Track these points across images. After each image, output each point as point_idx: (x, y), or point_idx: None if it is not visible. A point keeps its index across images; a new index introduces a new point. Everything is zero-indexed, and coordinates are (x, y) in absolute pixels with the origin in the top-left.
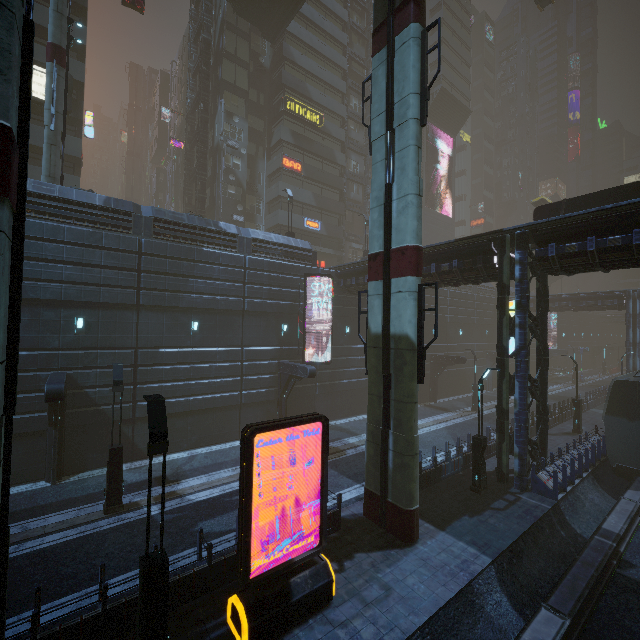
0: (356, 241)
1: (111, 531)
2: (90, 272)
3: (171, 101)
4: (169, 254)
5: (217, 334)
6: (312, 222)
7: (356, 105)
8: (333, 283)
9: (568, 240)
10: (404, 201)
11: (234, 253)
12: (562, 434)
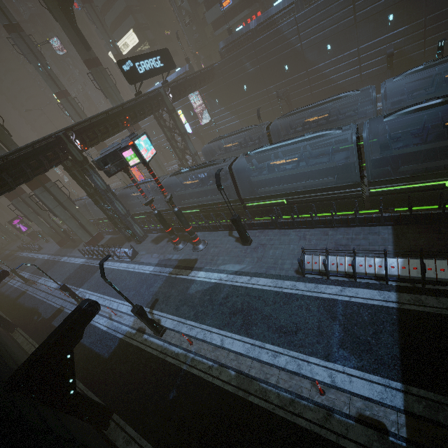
0: None
1: None
2: (147, 120)
3: None
4: None
5: None
6: (225, 2)
7: None
8: None
9: None
10: None
11: None
12: None
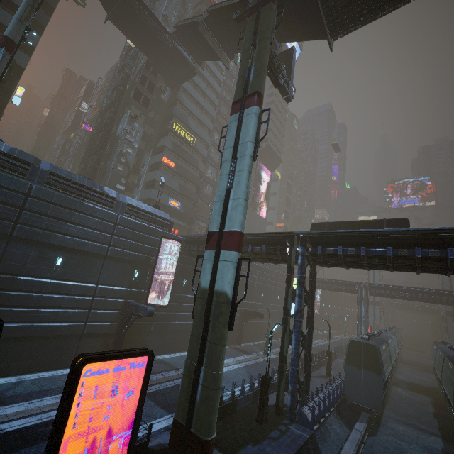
0: (203, 221)
1: None
2: None
3: (91, 100)
4: (54, 201)
5: (78, 271)
6: (175, 202)
7: (217, 139)
8: (181, 246)
9: (328, 246)
10: (237, 202)
11: (110, 211)
12: (319, 377)
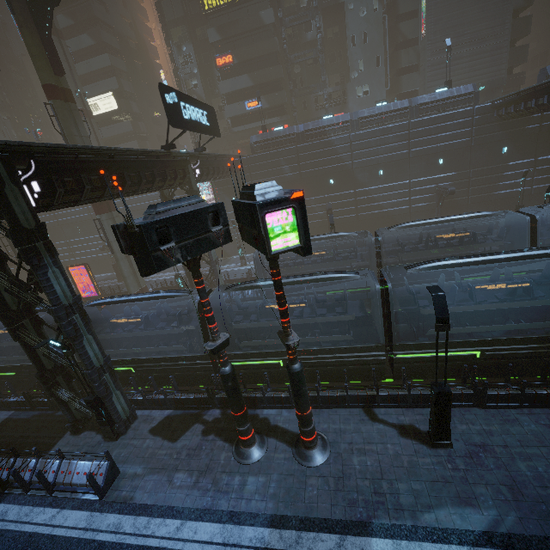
0: (309, 93)
1: (113, 286)
2: None
3: None
4: None
5: None
6: (252, 102)
7: None
8: None
9: None
10: None
11: None
12: None
